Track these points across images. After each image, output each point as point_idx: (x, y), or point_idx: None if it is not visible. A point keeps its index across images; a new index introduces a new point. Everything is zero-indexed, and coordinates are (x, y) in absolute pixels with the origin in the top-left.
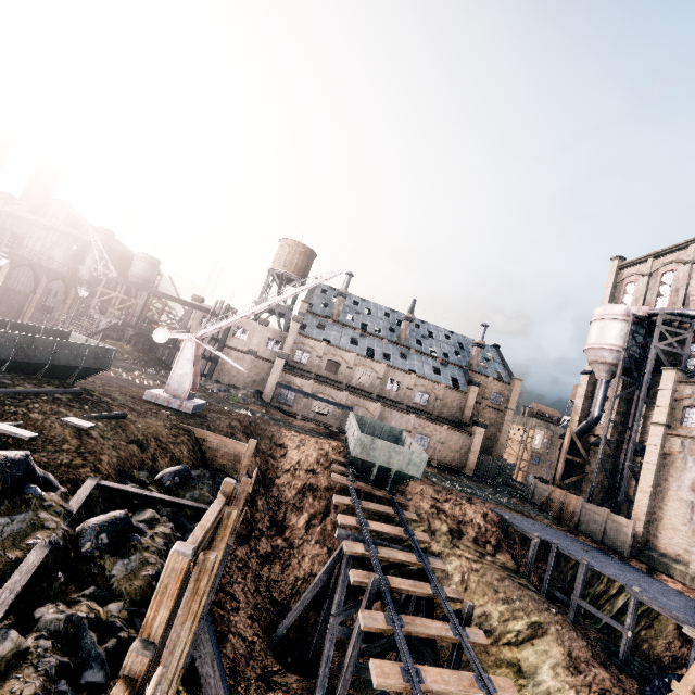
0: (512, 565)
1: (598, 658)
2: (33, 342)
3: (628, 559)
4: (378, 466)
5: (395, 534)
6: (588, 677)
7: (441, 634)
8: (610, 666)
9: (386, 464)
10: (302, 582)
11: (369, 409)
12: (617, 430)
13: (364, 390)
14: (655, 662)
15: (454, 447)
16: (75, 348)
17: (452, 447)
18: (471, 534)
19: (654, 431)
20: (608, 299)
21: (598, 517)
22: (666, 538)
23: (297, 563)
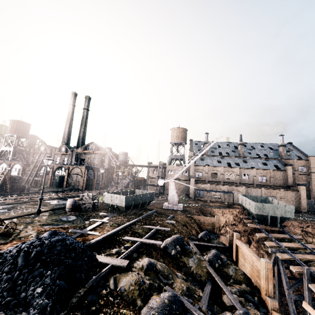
0: None
1: None
2: (136, 197)
3: None
4: (269, 216)
5: (298, 247)
6: None
7: None
8: None
9: (273, 214)
10: None
11: (239, 190)
12: None
13: (232, 182)
14: None
15: (290, 199)
16: (145, 195)
17: (289, 199)
18: None
19: None
20: None
21: None
22: None
23: None
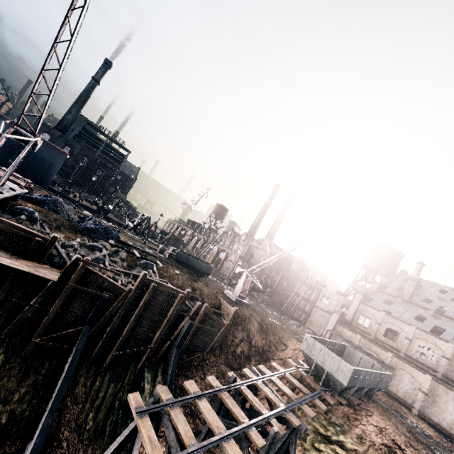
0: None
1: None
2: (190, 258)
3: None
4: (317, 364)
5: (286, 393)
6: None
7: (236, 413)
8: None
9: (321, 363)
10: None
11: (416, 378)
12: None
13: (425, 364)
14: None
15: None
16: (201, 263)
17: None
18: None
19: None
20: None
21: None
22: None
23: None
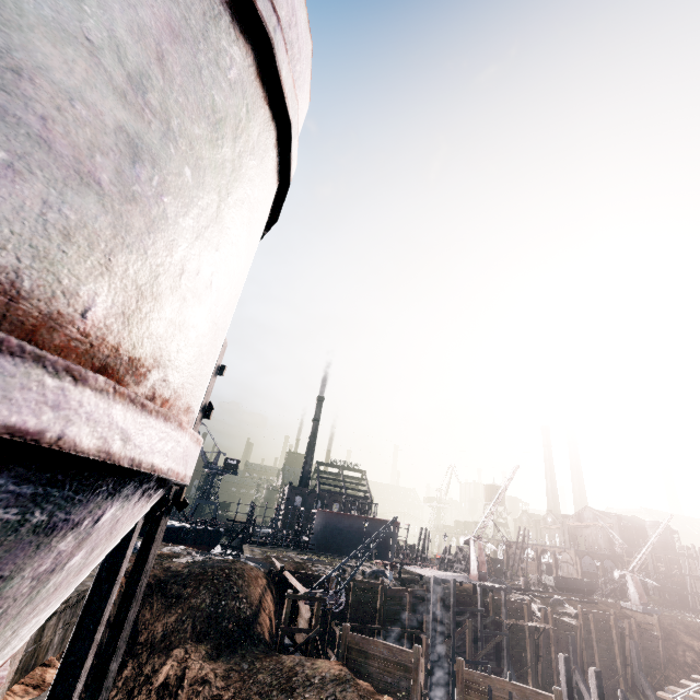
0: None
1: None
2: (567, 581)
3: None
4: None
5: None
6: None
7: None
8: None
9: None
10: None
11: None
12: None
13: None
14: None
15: None
16: (580, 582)
17: None
18: None
19: None
20: None
21: None
22: None
23: None
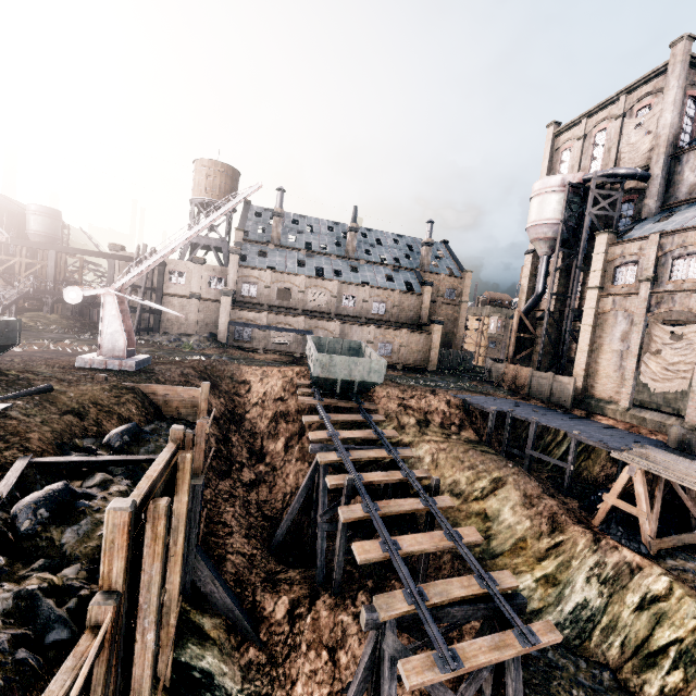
0: (474, 438)
1: (548, 492)
2: None
3: (571, 410)
4: (341, 381)
5: (365, 437)
6: (539, 507)
7: (413, 508)
8: (558, 495)
9: (348, 377)
10: (290, 496)
11: (329, 329)
12: (559, 301)
13: (321, 311)
14: (592, 483)
15: (416, 348)
16: None
17: (414, 349)
18: (437, 421)
19: (590, 295)
20: (546, 171)
21: (546, 381)
22: (601, 386)
23: (282, 481)
